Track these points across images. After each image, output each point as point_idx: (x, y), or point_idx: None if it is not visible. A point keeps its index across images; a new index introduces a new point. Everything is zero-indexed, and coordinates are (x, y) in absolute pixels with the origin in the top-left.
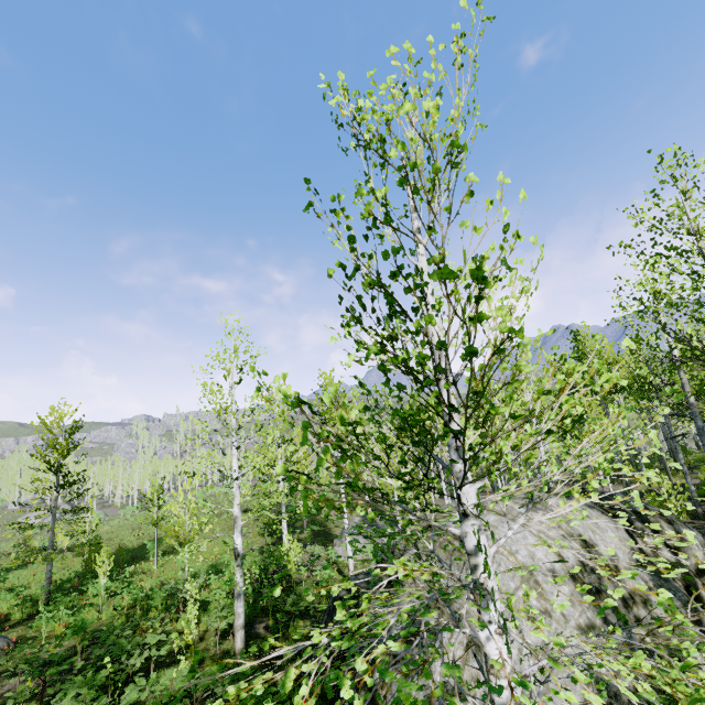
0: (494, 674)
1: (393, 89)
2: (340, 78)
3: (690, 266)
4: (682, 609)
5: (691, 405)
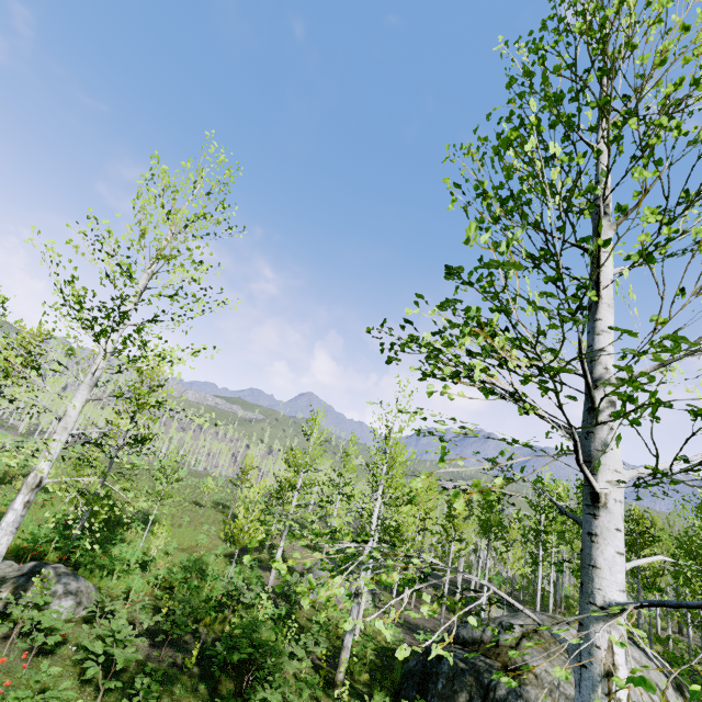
0: None
1: None
2: None
3: None
4: None
5: None
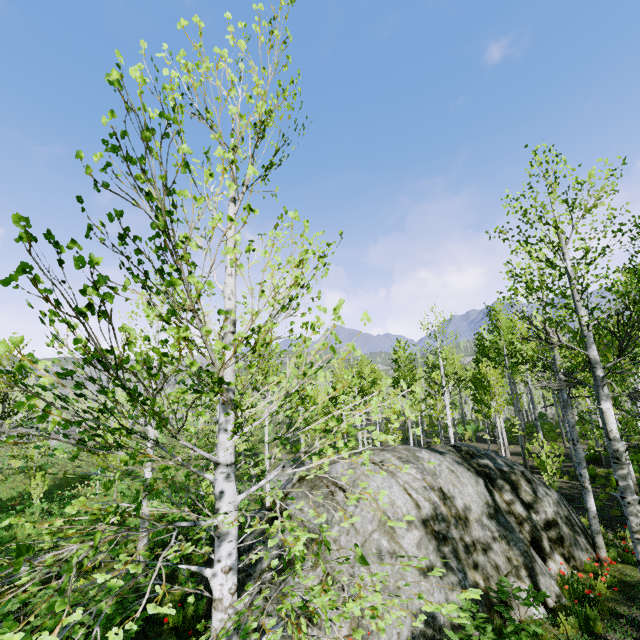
0: (214, 607)
1: (223, 64)
2: (143, 47)
3: (543, 254)
4: (519, 558)
5: (560, 380)
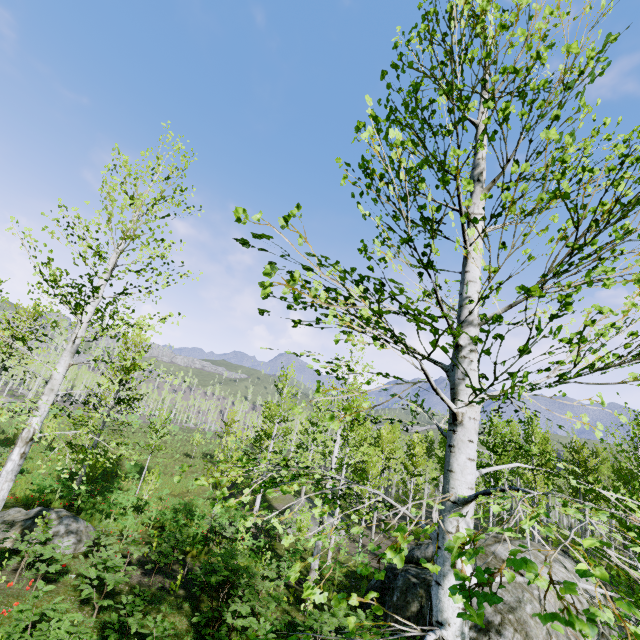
0: None
1: None
2: None
3: None
4: None
5: None
